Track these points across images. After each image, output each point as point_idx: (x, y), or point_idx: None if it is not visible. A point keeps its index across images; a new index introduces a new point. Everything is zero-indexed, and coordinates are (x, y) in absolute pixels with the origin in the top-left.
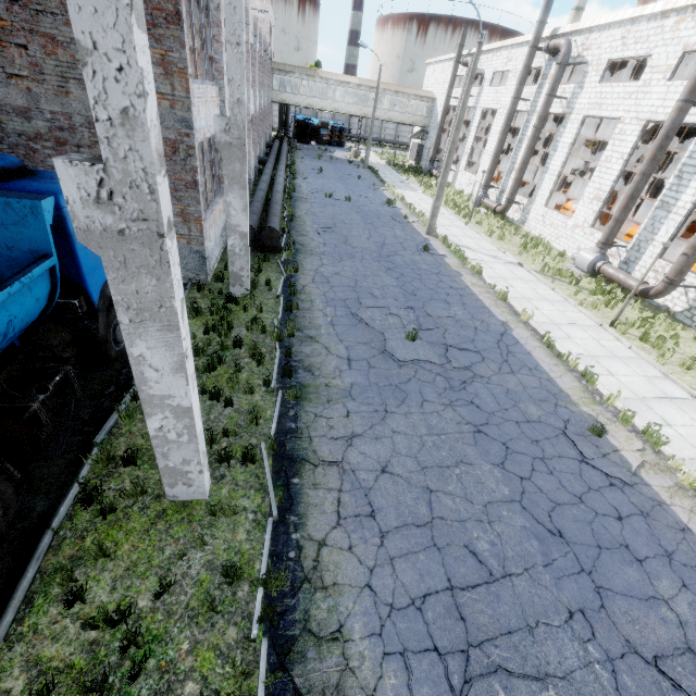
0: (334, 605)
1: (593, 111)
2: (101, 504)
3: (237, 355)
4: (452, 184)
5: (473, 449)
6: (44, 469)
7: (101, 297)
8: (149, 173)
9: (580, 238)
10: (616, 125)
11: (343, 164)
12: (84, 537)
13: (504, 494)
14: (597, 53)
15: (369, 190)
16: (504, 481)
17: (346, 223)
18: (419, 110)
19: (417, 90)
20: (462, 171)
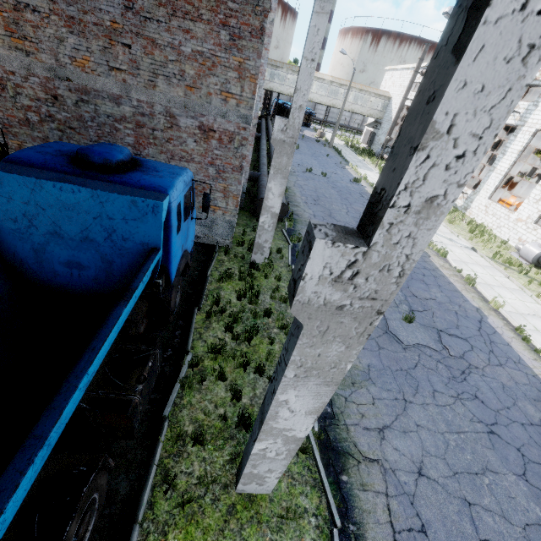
0: None
1: None
2: (182, 498)
3: (267, 324)
4: None
5: (493, 454)
6: (121, 441)
7: (176, 275)
8: (410, 259)
9: (522, 231)
10: None
11: (312, 142)
12: (165, 533)
13: (537, 514)
14: None
15: (337, 168)
16: (532, 497)
17: (326, 197)
18: (374, 105)
19: (376, 90)
20: None
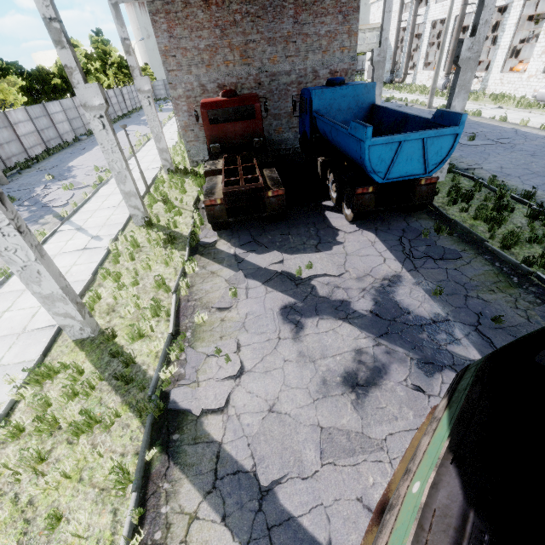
0: (516, 187)
1: None
2: None
3: None
4: (413, 83)
5: (535, 159)
6: None
7: None
8: (484, 37)
9: (534, 84)
10: (534, 3)
11: None
12: None
13: None
14: None
15: None
16: None
17: None
18: (369, 40)
19: (369, 25)
20: (421, 71)
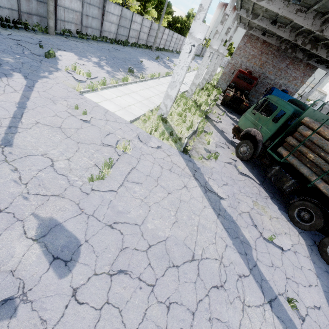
0: None
1: None
2: None
3: None
4: None
5: None
6: None
7: None
8: None
9: None
10: None
11: None
12: None
13: None
14: None
15: None
16: None
17: None
18: (316, 96)
19: (320, 89)
20: None
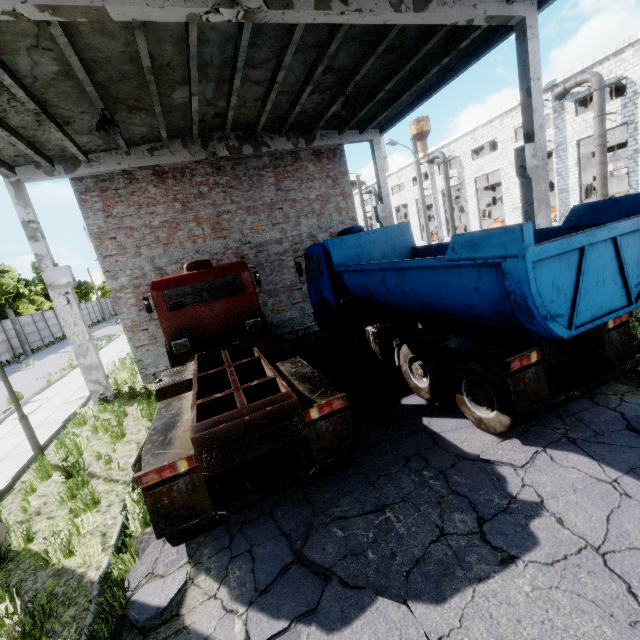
0: None
1: (478, 174)
2: None
3: None
4: None
5: None
6: None
7: None
8: (544, 142)
9: None
10: None
11: None
12: None
13: None
14: (461, 151)
15: None
16: None
17: None
18: None
19: None
20: None
